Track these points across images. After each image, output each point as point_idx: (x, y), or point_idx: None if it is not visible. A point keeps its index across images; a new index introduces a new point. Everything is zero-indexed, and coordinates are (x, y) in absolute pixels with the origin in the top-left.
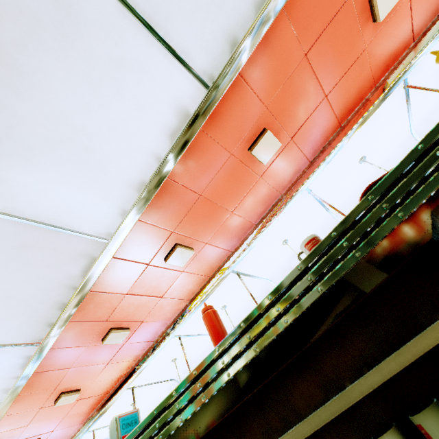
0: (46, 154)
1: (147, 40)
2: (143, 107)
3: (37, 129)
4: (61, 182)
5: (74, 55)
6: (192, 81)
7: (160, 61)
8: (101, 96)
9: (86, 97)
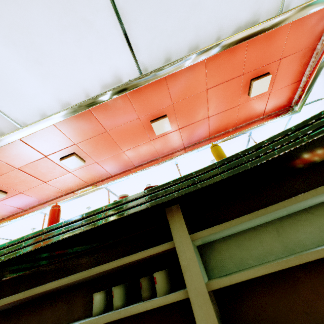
0: (0, 46)
1: (115, 24)
2: (92, 59)
3: (2, 26)
4: (3, 70)
5: (58, 0)
6: (133, 64)
7: (118, 41)
8: (65, 35)
9: (53, 30)
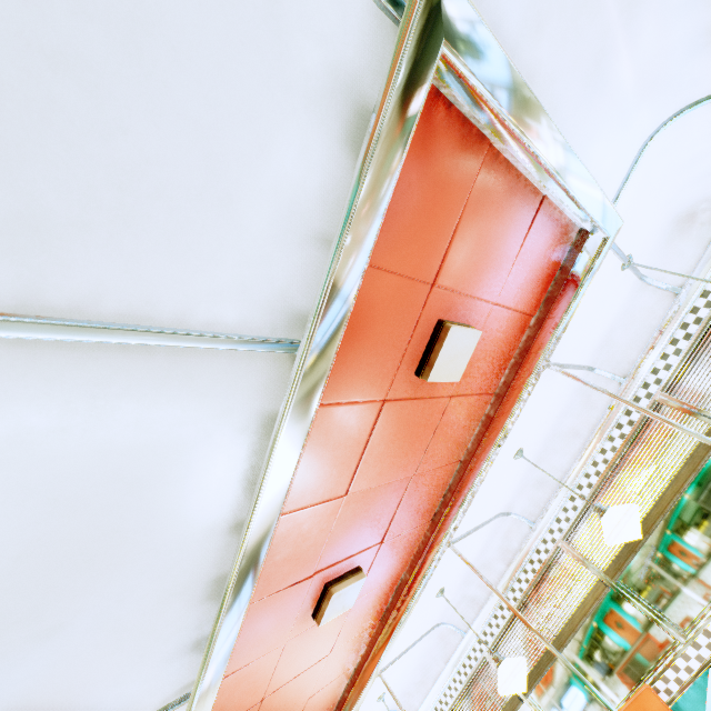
0: None
1: None
2: None
3: None
4: None
5: None
6: None
7: None
8: None
9: None
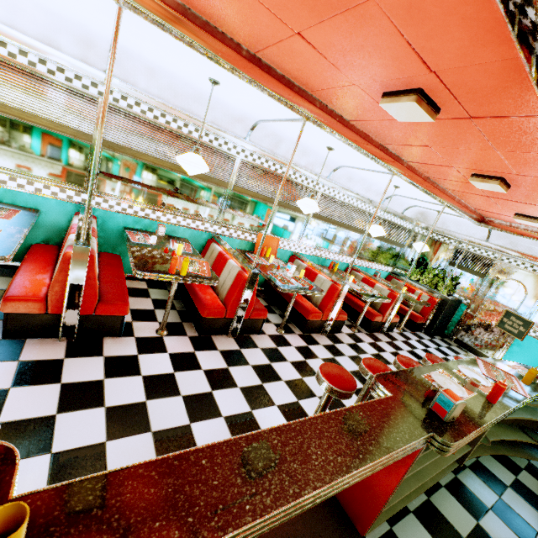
0: None
1: None
2: None
3: None
4: None
5: None
6: None
7: None
8: None
9: None
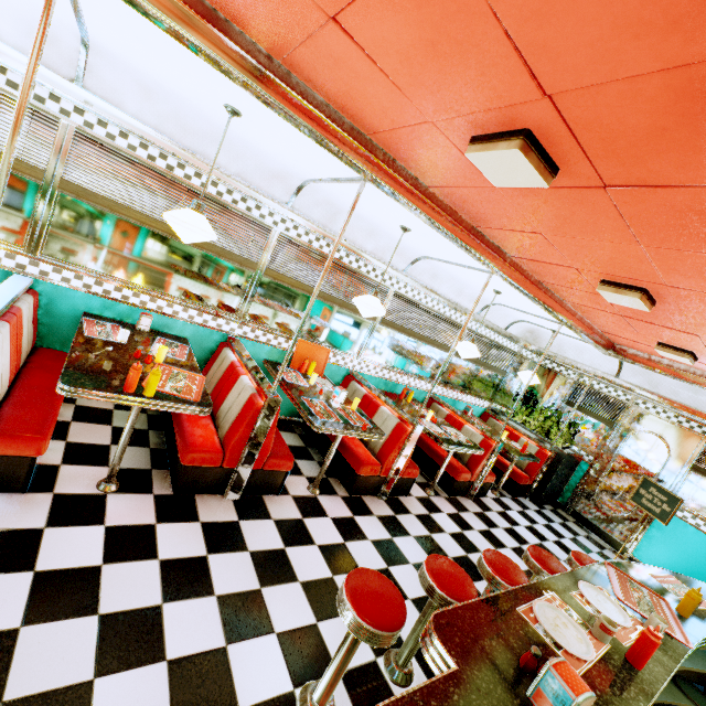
0: None
1: None
2: None
3: None
4: None
5: None
6: None
7: None
8: None
9: None
